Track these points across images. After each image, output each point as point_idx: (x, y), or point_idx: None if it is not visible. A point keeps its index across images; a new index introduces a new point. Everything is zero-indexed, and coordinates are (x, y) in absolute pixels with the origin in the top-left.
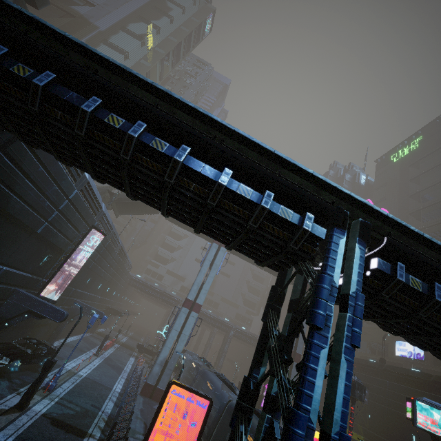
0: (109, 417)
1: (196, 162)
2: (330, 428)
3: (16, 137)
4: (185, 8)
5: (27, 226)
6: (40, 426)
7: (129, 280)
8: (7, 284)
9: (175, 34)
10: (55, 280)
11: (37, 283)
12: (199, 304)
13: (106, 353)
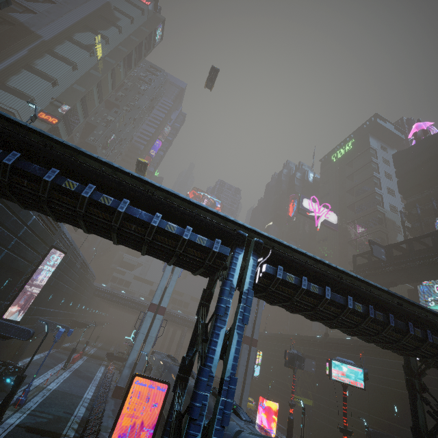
0: (82, 420)
1: (134, 210)
2: (224, 374)
3: None
4: (134, 18)
5: None
6: (16, 435)
7: (94, 291)
8: None
9: (125, 44)
10: (16, 302)
11: None
12: (163, 306)
13: (74, 366)
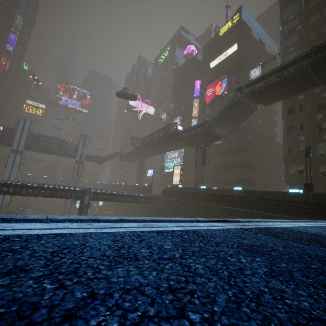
0: None
1: None
2: None
3: None
4: None
5: None
6: None
7: None
8: None
9: None
10: None
11: None
12: None
13: None
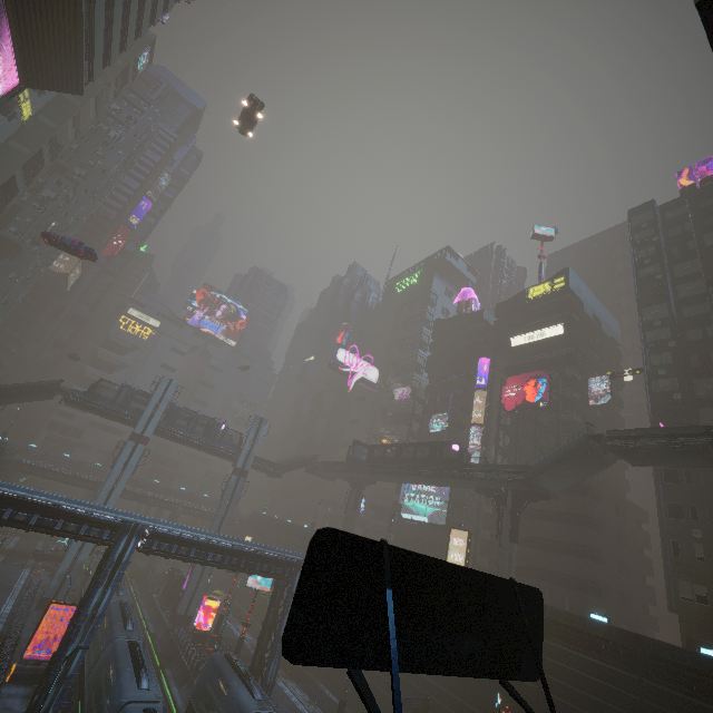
0: None
1: (43, 520)
2: (97, 613)
3: None
4: None
5: None
6: None
7: (16, 465)
8: None
9: None
10: None
11: None
12: None
13: None
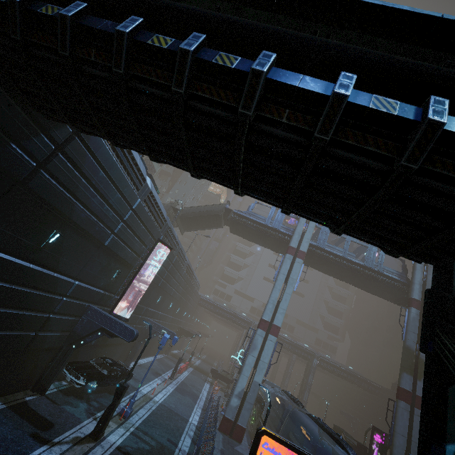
0: None
1: (287, 74)
2: None
3: (63, 118)
4: None
5: (94, 237)
6: None
7: (199, 300)
8: (82, 300)
9: None
10: (127, 298)
11: (110, 300)
12: (277, 325)
13: (180, 376)
